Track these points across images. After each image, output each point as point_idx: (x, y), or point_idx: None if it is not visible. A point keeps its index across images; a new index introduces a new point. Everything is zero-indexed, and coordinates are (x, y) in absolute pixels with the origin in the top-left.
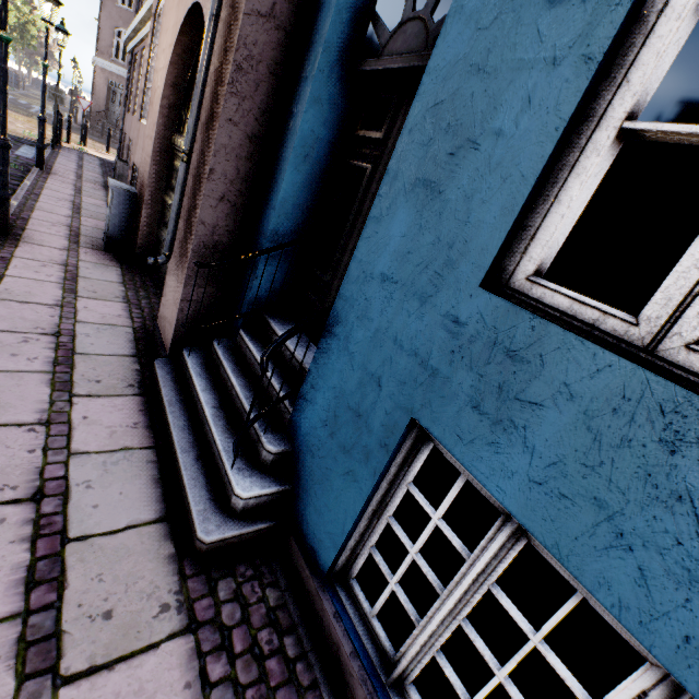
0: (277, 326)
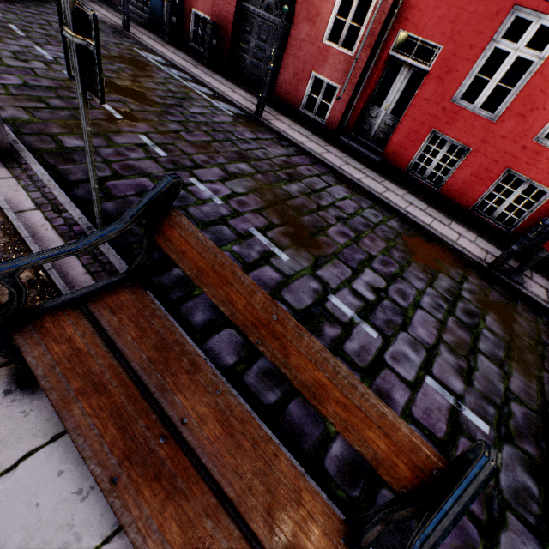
0: None
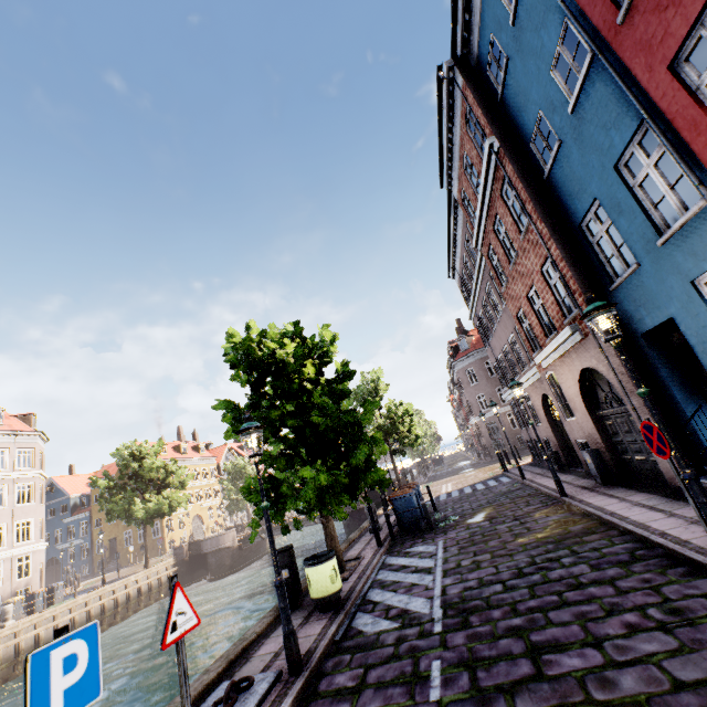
0: None
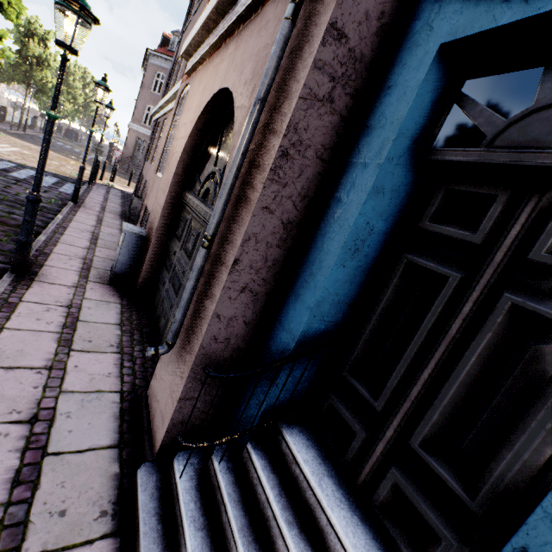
0: (300, 451)
